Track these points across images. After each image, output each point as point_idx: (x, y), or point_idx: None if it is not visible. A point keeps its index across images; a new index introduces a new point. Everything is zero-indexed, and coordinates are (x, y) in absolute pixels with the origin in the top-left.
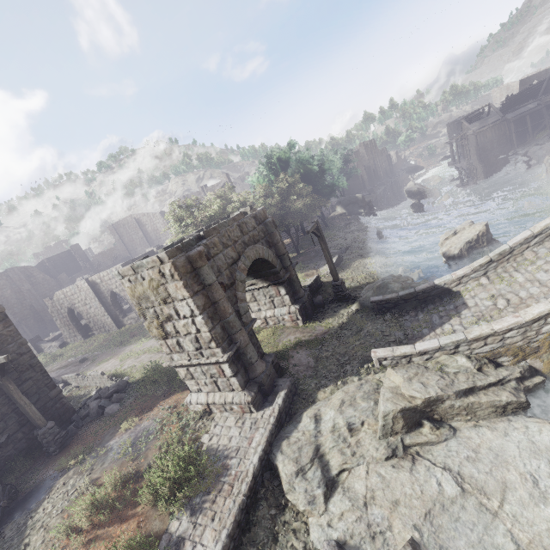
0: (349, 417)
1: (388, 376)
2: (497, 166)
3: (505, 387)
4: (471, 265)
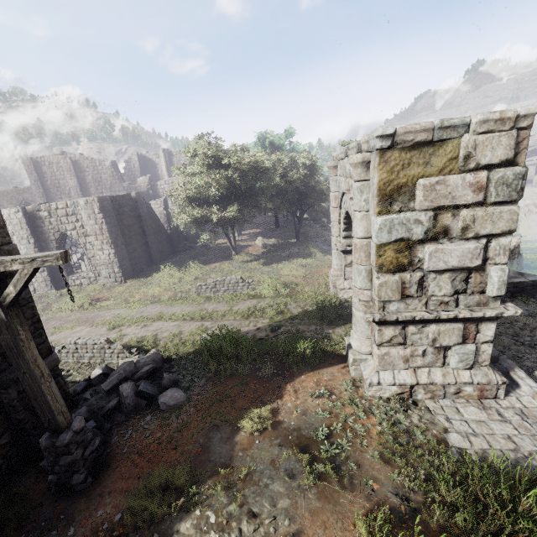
0: None
1: None
2: None
3: None
4: None
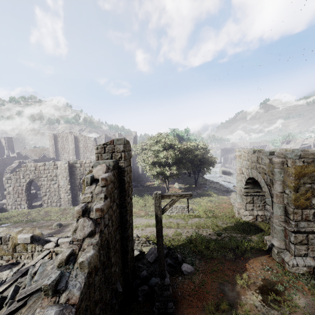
0: None
1: None
2: None
3: None
4: None
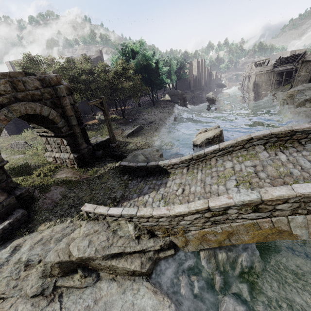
0: (33, 254)
1: (81, 227)
2: (259, 97)
3: (144, 255)
4: (181, 158)
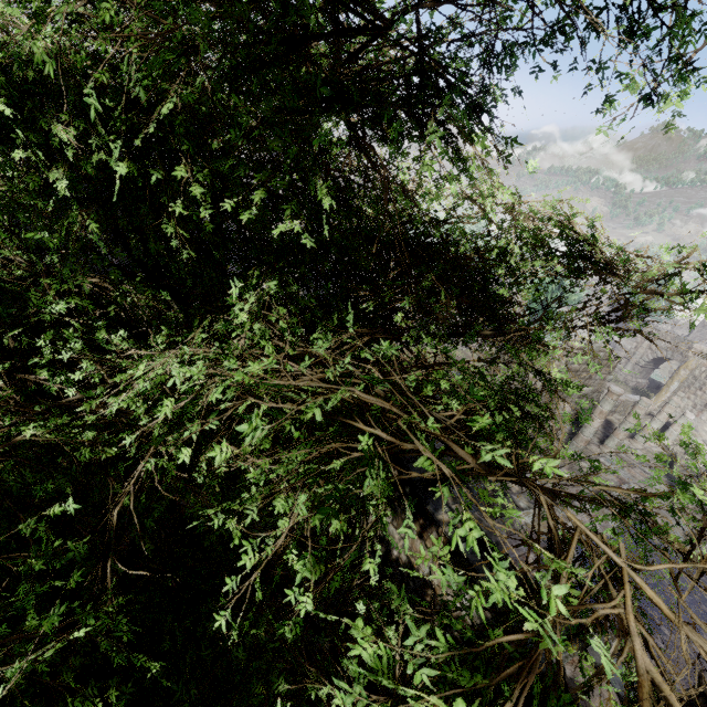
0: None
1: None
2: None
3: None
4: None
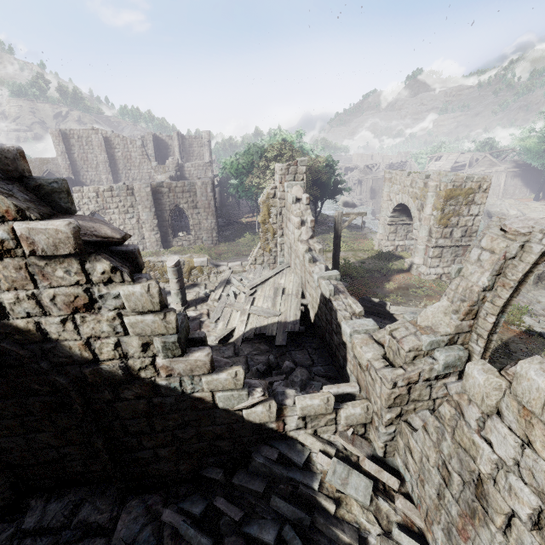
0: None
1: None
2: None
3: None
4: None
